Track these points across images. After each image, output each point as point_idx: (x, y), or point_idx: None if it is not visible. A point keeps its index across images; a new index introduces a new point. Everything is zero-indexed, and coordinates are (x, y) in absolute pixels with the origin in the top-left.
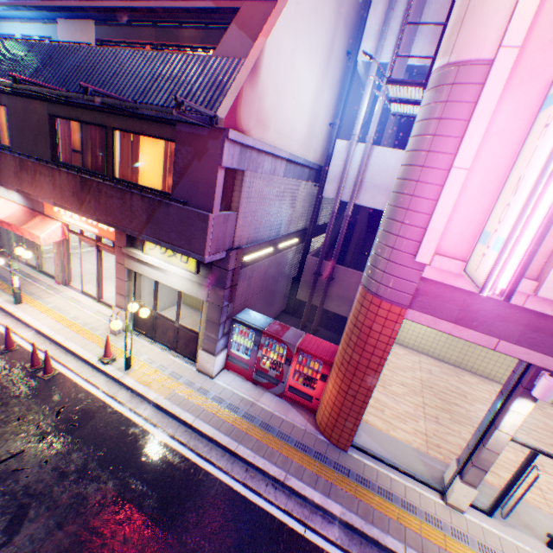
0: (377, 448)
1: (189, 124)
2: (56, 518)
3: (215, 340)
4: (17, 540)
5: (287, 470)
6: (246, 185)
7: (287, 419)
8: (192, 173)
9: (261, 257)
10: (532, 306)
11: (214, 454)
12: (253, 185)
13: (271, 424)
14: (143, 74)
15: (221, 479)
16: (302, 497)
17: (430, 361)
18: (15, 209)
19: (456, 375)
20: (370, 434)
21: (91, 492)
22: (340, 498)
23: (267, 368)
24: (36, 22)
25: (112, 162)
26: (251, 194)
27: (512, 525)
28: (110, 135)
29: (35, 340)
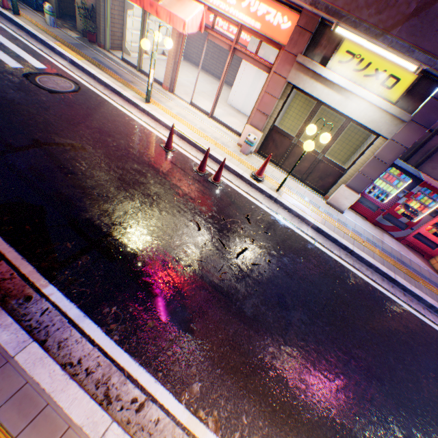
0: None
1: None
2: (307, 310)
3: (369, 181)
4: (294, 322)
5: (436, 301)
6: None
7: (411, 260)
8: None
9: None
10: None
11: (376, 277)
12: None
13: (404, 262)
14: None
15: (392, 299)
16: None
17: None
18: None
19: None
20: None
21: (316, 293)
22: None
23: (398, 215)
24: None
25: None
26: None
27: None
28: None
29: (182, 145)
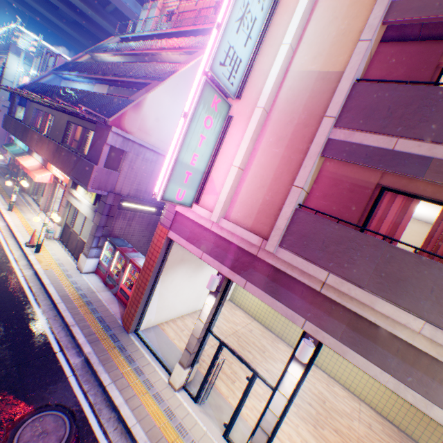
0: (153, 341)
1: (100, 123)
2: None
3: (90, 247)
4: None
5: (78, 323)
6: (129, 160)
7: (107, 306)
8: (96, 146)
9: (143, 210)
10: (214, 229)
11: (45, 302)
12: (136, 162)
13: (94, 303)
14: (98, 103)
15: (36, 312)
16: (75, 338)
17: (258, 326)
18: (37, 164)
19: (272, 340)
20: (157, 334)
21: None
22: (97, 347)
23: (114, 274)
24: (88, 84)
25: (84, 145)
26: (133, 167)
27: (208, 415)
28: (87, 132)
29: (3, 227)
